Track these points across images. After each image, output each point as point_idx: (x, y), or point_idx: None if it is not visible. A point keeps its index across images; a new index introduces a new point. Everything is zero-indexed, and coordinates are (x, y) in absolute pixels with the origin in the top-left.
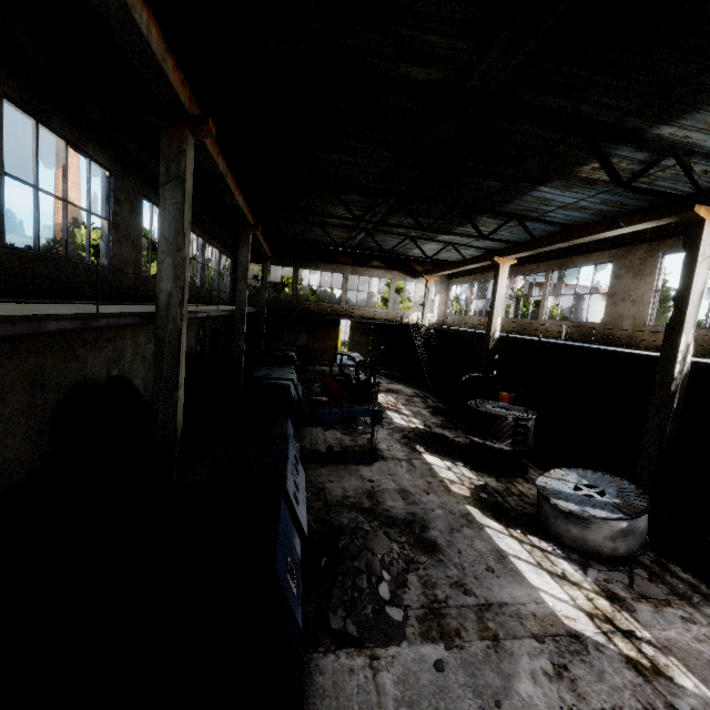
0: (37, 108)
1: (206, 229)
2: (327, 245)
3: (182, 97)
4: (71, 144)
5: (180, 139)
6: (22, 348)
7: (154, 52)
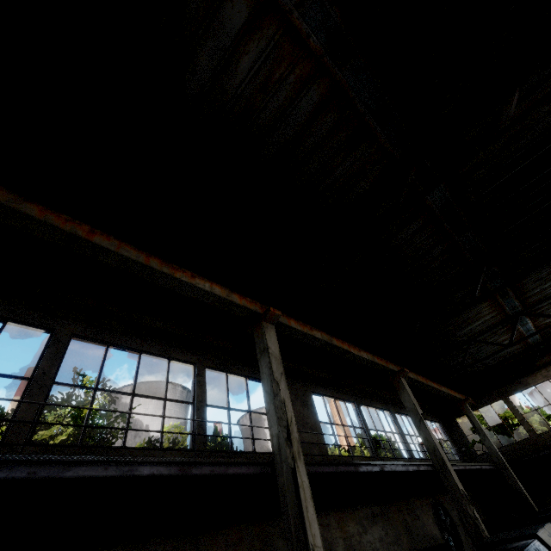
0: (225, 366)
1: (388, 401)
2: (495, 352)
3: (252, 308)
4: (249, 378)
5: (261, 328)
6: (220, 541)
7: (218, 295)
